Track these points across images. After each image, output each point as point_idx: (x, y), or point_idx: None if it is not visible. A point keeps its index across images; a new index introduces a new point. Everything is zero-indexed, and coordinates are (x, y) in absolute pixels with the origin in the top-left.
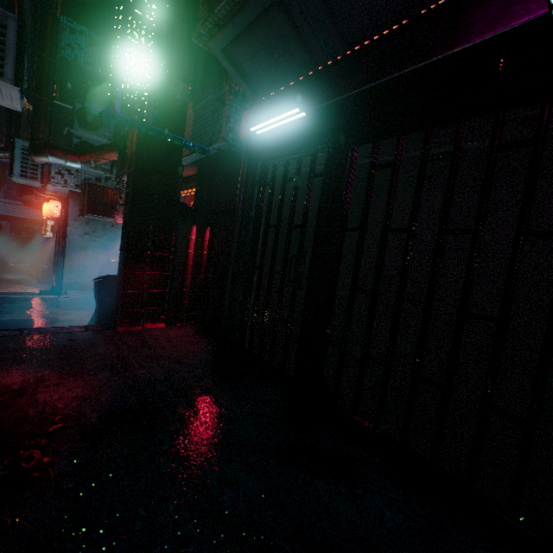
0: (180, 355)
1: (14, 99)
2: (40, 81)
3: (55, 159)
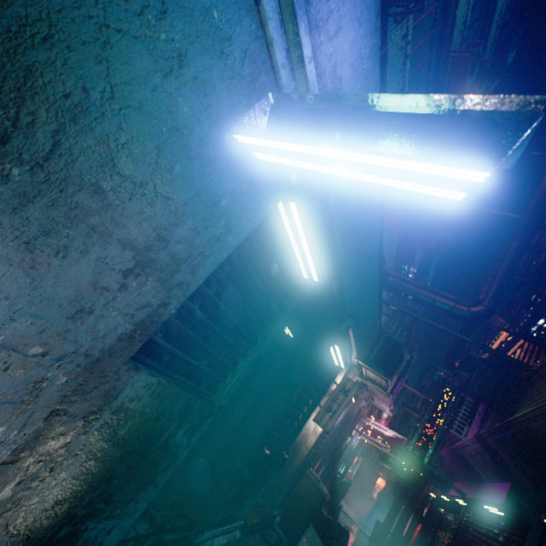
0: None
1: None
2: None
3: (386, 465)
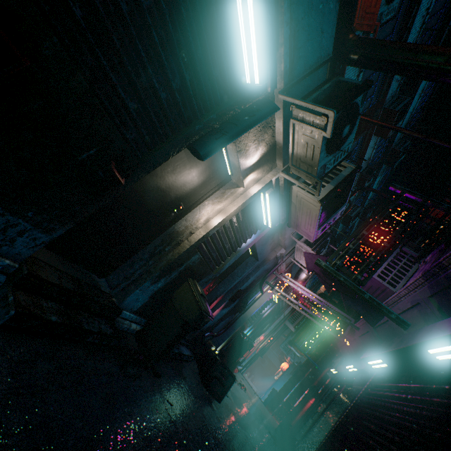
0: (272, 422)
1: (292, 328)
2: (306, 325)
3: (293, 348)
